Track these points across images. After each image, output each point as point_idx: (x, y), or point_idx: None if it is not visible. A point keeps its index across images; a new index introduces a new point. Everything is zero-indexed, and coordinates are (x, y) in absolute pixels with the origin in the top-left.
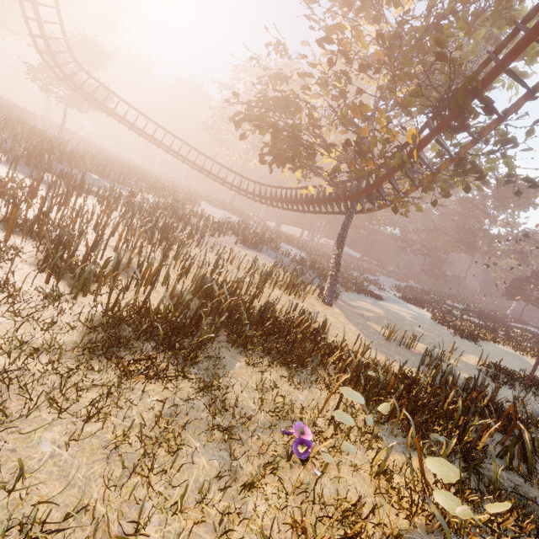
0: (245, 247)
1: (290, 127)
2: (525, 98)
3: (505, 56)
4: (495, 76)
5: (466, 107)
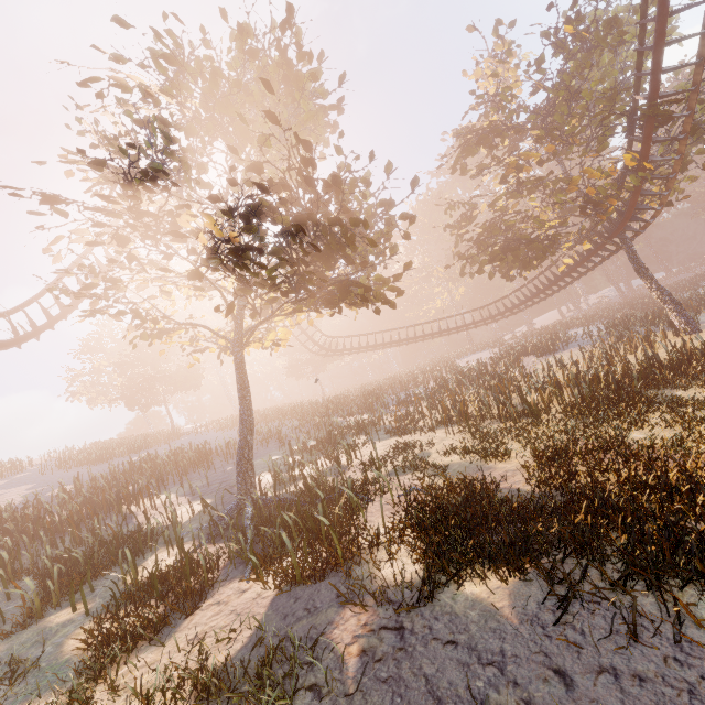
0: (547, 356)
1: (522, 239)
2: (698, 66)
3: (652, 70)
4: (657, 82)
5: (656, 113)
